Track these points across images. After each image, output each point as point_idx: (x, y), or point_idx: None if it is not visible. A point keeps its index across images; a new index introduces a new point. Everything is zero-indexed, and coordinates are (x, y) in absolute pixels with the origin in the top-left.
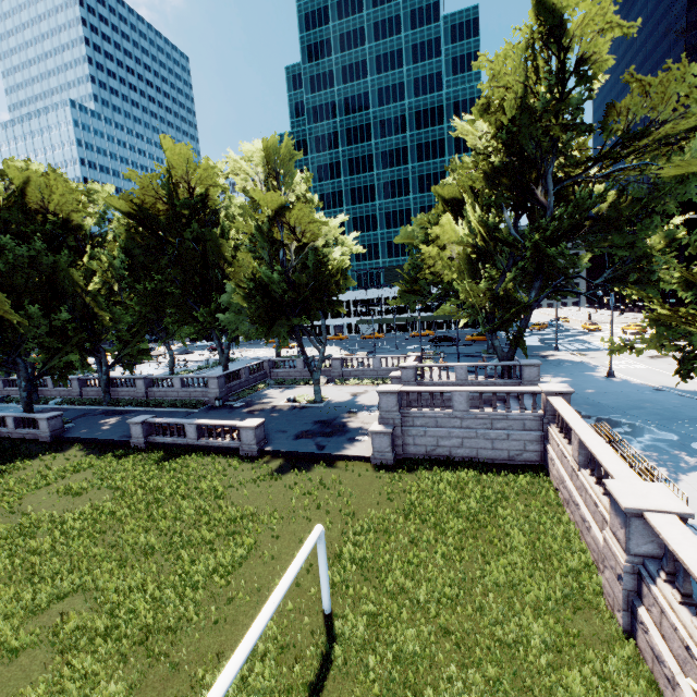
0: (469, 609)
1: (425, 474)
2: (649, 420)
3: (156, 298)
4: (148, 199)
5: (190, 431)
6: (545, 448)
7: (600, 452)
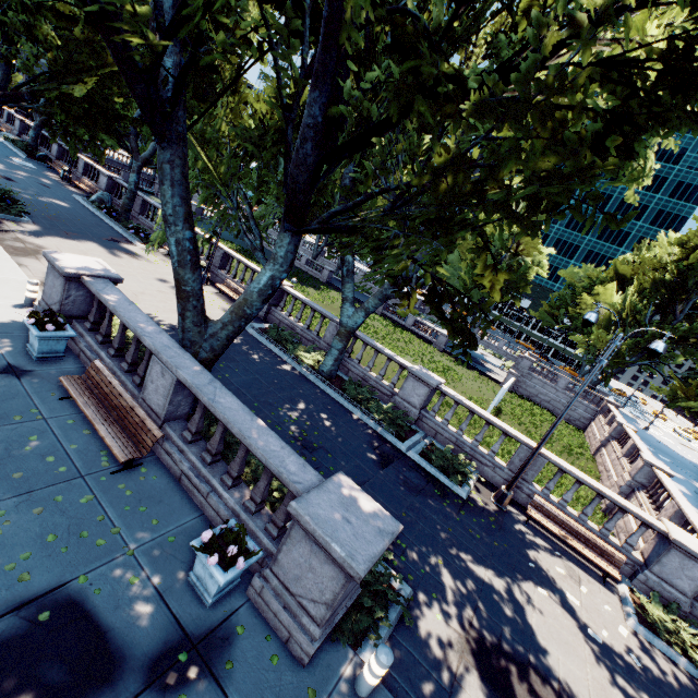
0: (544, 429)
1: (527, 401)
2: (647, 444)
3: None
4: None
5: (409, 320)
6: (589, 423)
7: (619, 417)
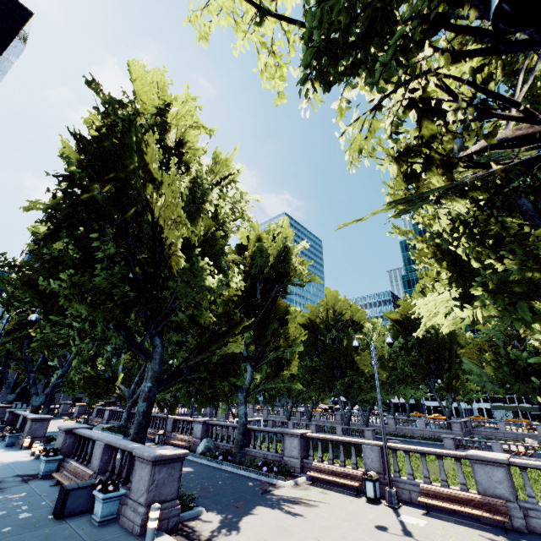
0: None
1: None
2: None
3: (407, 366)
4: (404, 313)
5: (495, 448)
6: None
7: None
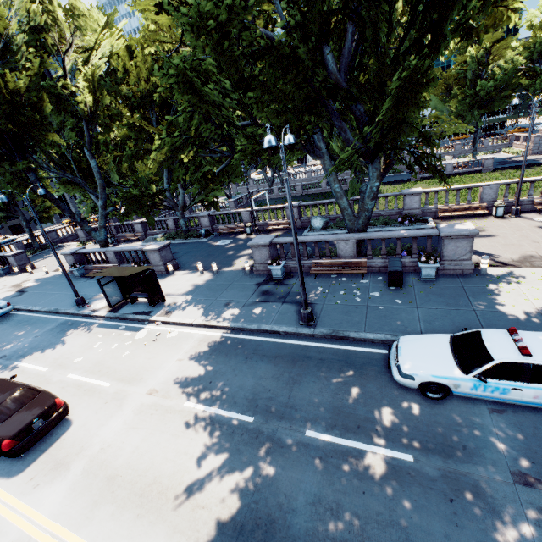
0: None
1: None
2: None
3: None
4: None
5: (448, 168)
6: None
7: None
